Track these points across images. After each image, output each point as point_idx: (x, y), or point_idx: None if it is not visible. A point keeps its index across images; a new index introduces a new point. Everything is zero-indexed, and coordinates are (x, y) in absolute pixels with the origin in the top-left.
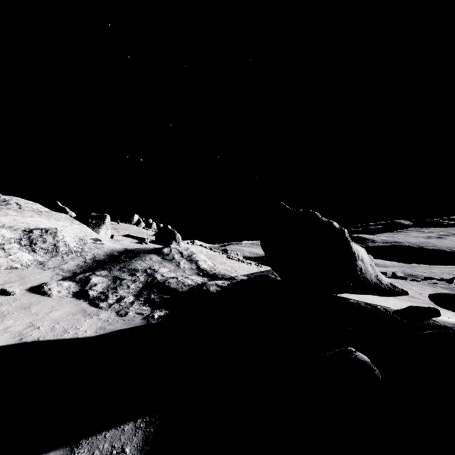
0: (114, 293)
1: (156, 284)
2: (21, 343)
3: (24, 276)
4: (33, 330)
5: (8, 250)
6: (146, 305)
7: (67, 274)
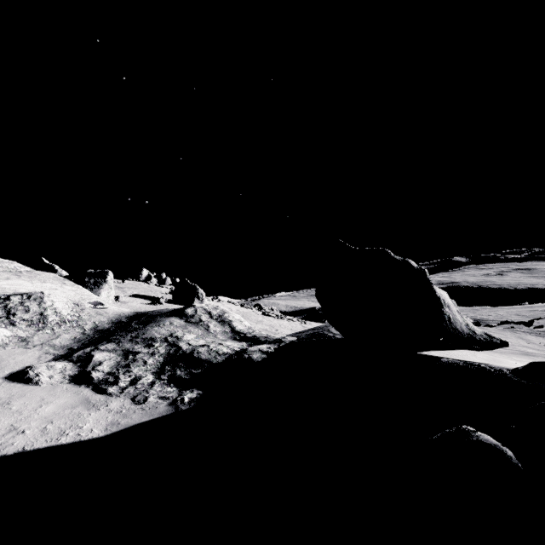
0: (126, 373)
1: (182, 356)
2: None
3: None
4: (16, 436)
5: None
6: (170, 385)
7: (60, 352)
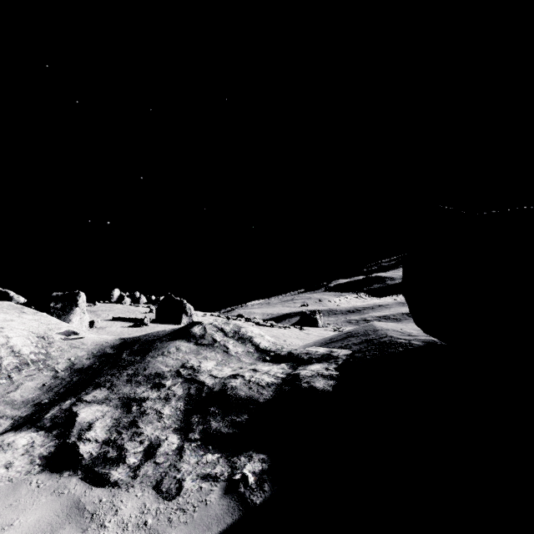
0: (134, 438)
1: (211, 397)
2: None
3: None
4: None
5: None
6: (208, 448)
7: (21, 412)
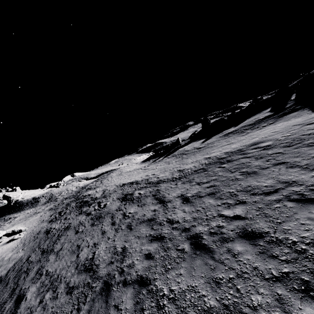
0: None
1: None
2: None
3: None
4: None
5: None
6: None
7: None
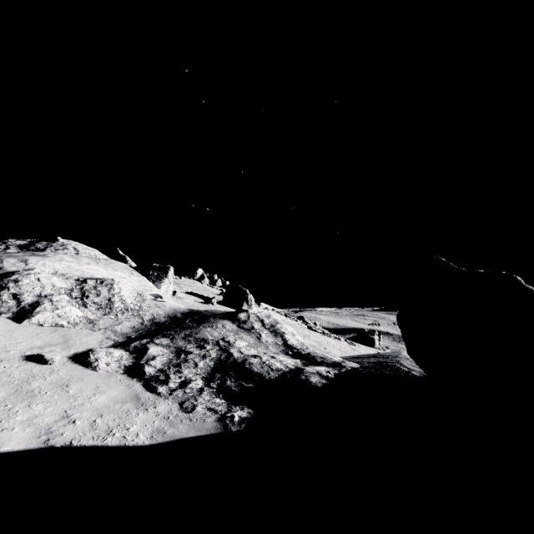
0: (176, 373)
1: (233, 364)
2: (46, 449)
3: (69, 337)
4: (66, 425)
5: (56, 303)
6: (219, 395)
7: (119, 339)
